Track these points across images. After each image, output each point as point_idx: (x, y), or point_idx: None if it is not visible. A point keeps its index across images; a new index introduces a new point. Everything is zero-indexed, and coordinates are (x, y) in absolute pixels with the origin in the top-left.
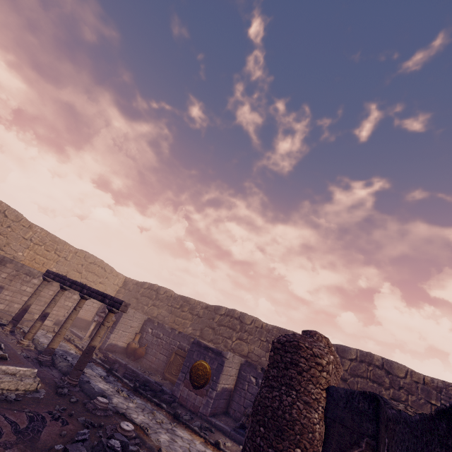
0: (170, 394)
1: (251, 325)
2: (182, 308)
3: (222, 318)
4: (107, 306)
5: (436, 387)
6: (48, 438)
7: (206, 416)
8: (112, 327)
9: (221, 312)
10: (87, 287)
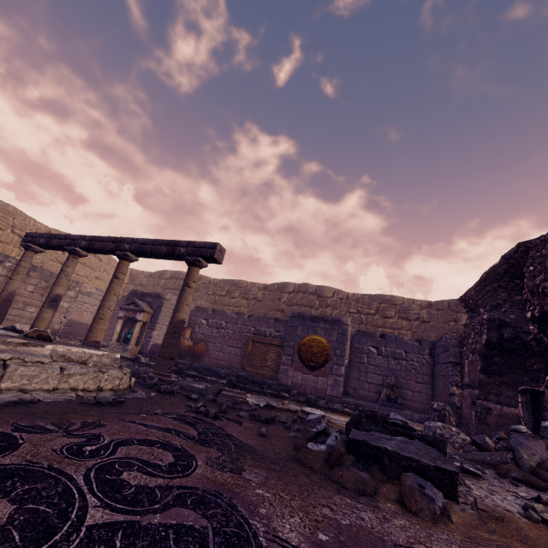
0: (276, 384)
1: (333, 297)
2: (231, 294)
3: (292, 297)
4: (186, 257)
5: None
6: (256, 442)
7: (338, 398)
8: (151, 322)
9: (289, 289)
10: (129, 239)
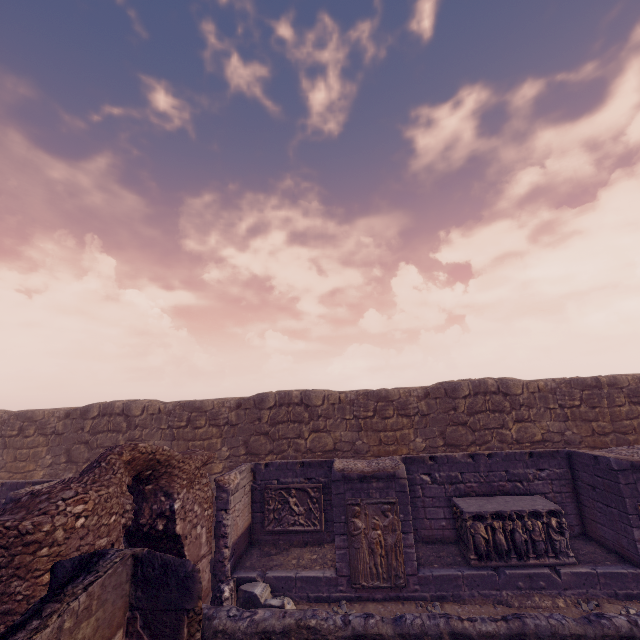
0: None
1: (142, 415)
2: (23, 432)
3: (96, 423)
4: None
5: (350, 401)
6: None
7: None
8: None
9: (92, 414)
10: None
